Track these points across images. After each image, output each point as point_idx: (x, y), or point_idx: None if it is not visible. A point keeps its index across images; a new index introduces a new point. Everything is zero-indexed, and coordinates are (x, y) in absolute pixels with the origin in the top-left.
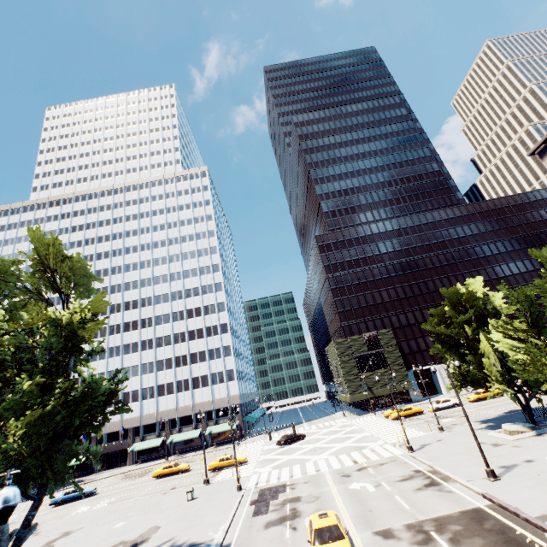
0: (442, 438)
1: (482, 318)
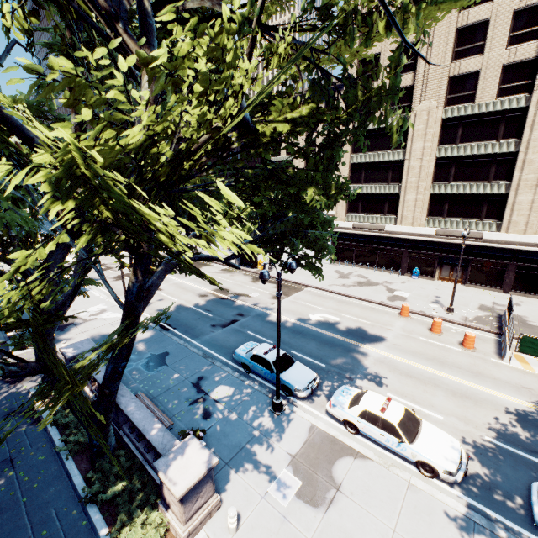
0: None
1: None
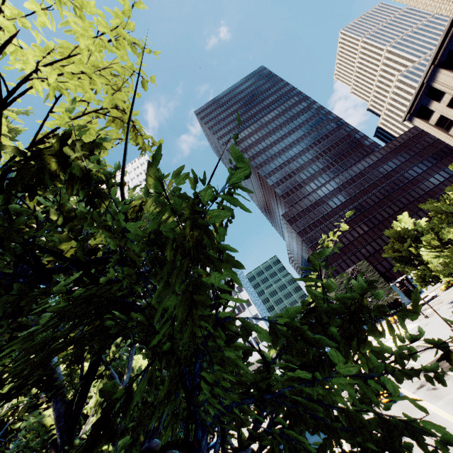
0: (428, 323)
1: (418, 239)
